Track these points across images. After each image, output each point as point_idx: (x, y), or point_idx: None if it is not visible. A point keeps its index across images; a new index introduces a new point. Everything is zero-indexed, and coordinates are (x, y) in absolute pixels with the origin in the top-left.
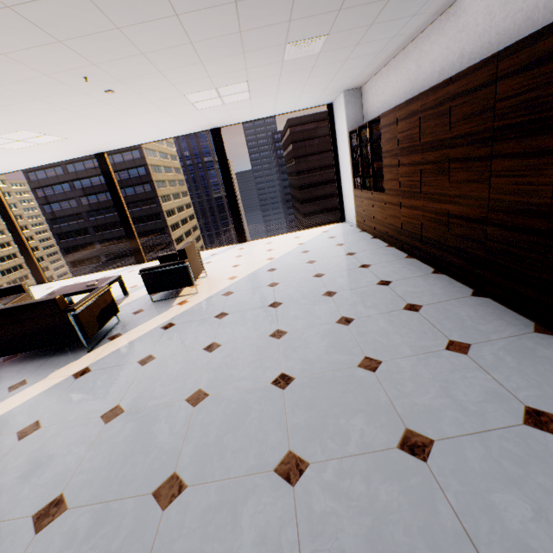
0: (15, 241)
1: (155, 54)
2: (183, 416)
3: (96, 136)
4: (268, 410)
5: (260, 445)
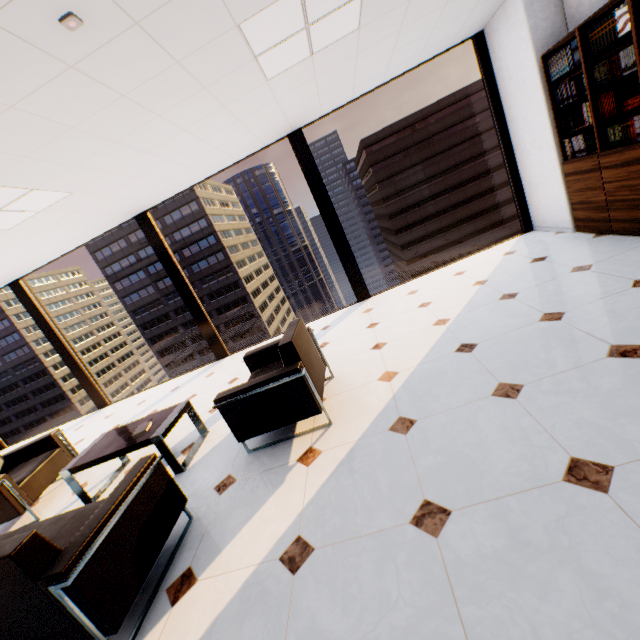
0: (62, 357)
1: None
2: None
3: (118, 181)
4: None
5: None
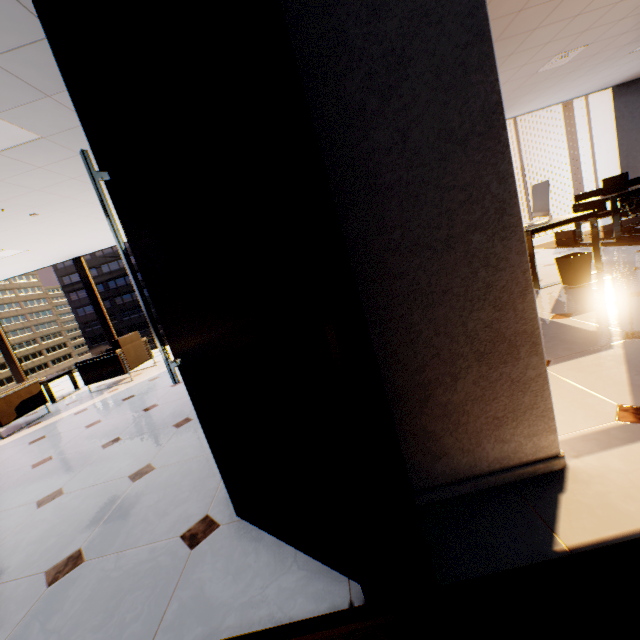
0: (0, 346)
1: (49, 188)
2: (19, 476)
3: (58, 245)
4: (78, 464)
5: (47, 487)
